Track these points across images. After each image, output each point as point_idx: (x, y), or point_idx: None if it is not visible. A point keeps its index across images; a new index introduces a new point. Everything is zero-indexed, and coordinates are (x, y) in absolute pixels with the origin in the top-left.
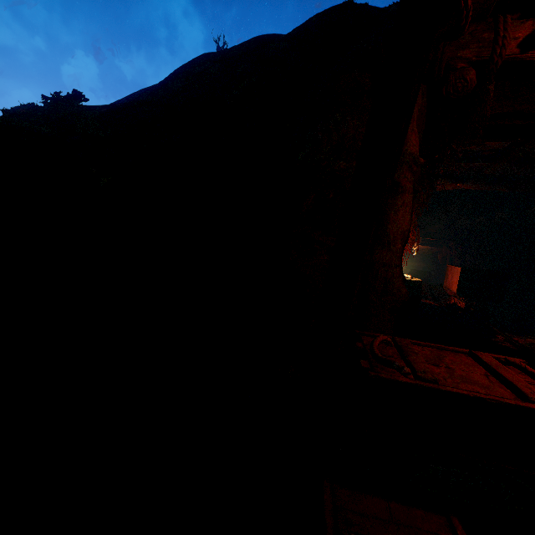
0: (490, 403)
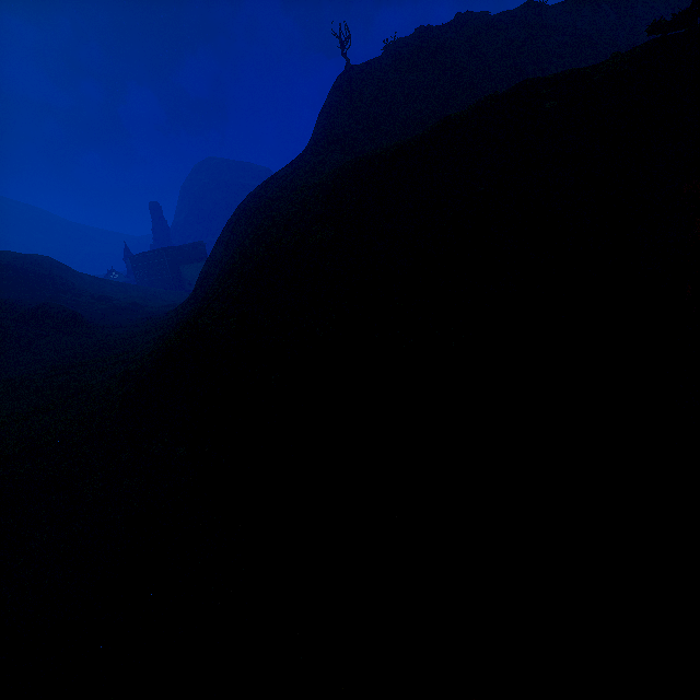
0: None
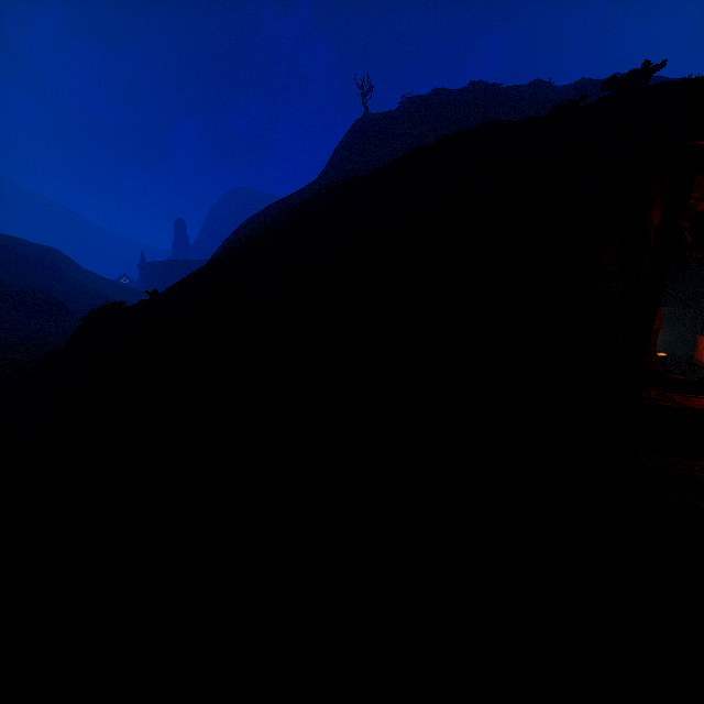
0: None
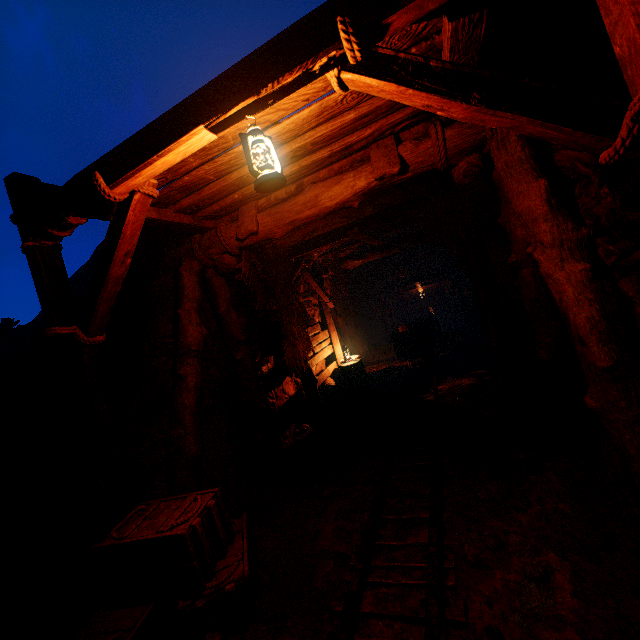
0: (136, 542)
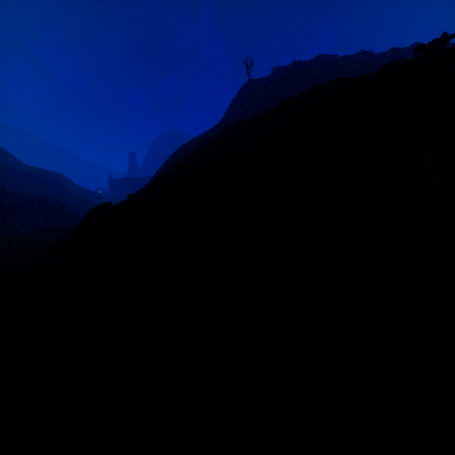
0: None
